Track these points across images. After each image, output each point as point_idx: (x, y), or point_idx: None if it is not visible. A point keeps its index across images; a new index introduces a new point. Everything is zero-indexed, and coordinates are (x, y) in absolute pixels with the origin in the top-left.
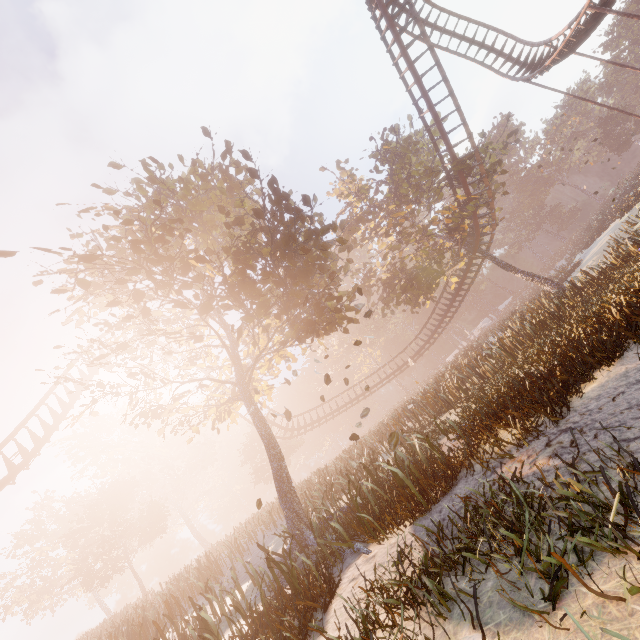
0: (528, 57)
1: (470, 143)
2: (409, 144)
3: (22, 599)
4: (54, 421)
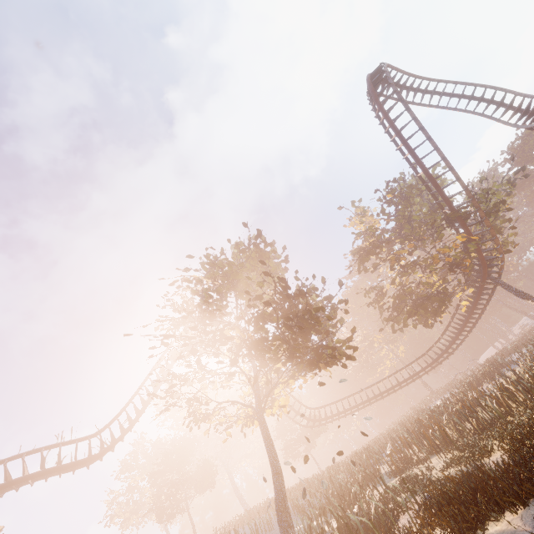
0: (529, 106)
1: (466, 194)
2: (412, 189)
3: (121, 514)
4: (148, 398)
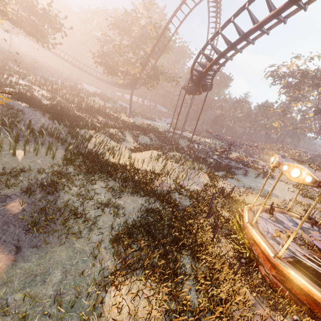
0: None
1: (153, 66)
2: None
3: None
4: None
